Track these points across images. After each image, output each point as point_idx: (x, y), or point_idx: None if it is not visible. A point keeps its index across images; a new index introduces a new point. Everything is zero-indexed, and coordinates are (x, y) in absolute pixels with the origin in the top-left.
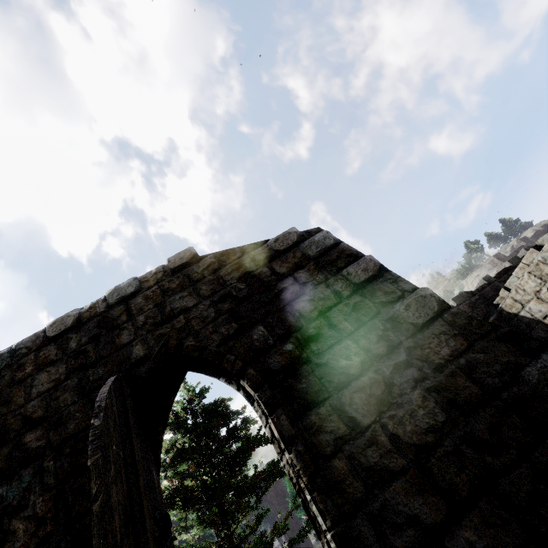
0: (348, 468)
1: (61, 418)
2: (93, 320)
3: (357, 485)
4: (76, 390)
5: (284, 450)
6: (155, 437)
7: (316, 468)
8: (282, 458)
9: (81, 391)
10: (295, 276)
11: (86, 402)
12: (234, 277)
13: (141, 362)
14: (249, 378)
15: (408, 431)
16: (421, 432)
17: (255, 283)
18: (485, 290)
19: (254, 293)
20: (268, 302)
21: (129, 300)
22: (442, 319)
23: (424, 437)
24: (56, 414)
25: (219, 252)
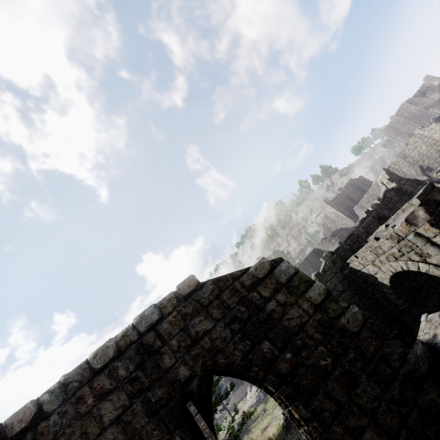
0: (342, 430)
1: (142, 438)
2: (132, 348)
3: (349, 439)
4: (145, 412)
5: (304, 426)
6: (214, 432)
7: (326, 434)
8: (300, 428)
9: (150, 412)
10: (277, 300)
11: (158, 421)
12: (234, 302)
13: (190, 381)
14: (271, 382)
15: (365, 402)
16: (371, 401)
17: (251, 306)
18: (339, 251)
19: (253, 314)
20: (265, 322)
21: (157, 327)
22: (366, 327)
23: (373, 404)
24: (137, 436)
25: (215, 278)
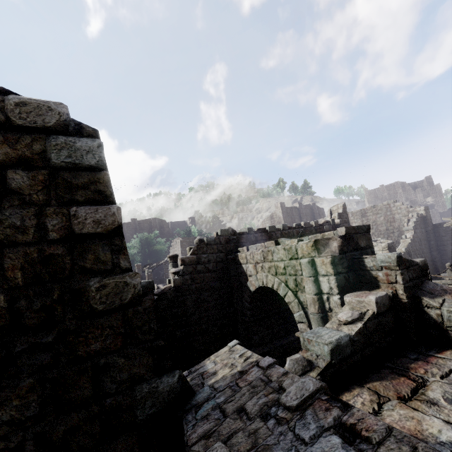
0: None
1: None
2: None
3: None
4: None
5: None
6: None
7: None
8: None
9: None
10: (5, 175)
11: None
12: None
13: None
14: None
15: None
16: None
17: None
18: (242, 236)
19: None
20: None
21: None
22: (122, 313)
23: None
24: None
25: None
